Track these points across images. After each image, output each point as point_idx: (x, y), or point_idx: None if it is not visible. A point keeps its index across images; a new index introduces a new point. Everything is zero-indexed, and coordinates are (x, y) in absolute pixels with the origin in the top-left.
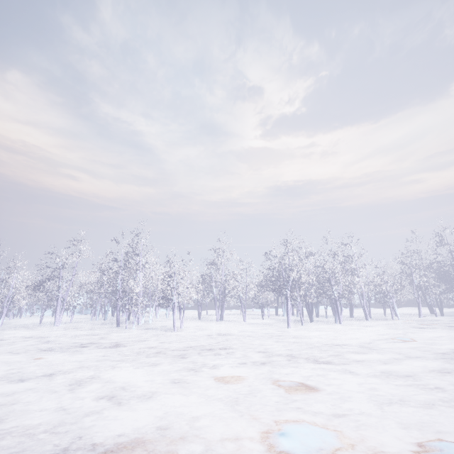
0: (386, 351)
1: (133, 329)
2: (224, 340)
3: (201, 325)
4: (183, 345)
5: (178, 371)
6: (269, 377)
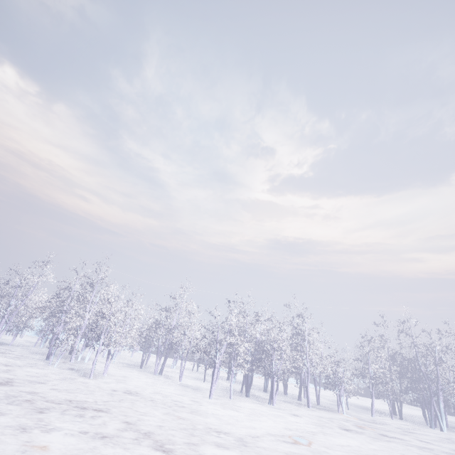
0: (255, 451)
1: (54, 366)
2: (120, 399)
3: (129, 376)
4: (70, 396)
5: (9, 427)
6: (81, 454)
